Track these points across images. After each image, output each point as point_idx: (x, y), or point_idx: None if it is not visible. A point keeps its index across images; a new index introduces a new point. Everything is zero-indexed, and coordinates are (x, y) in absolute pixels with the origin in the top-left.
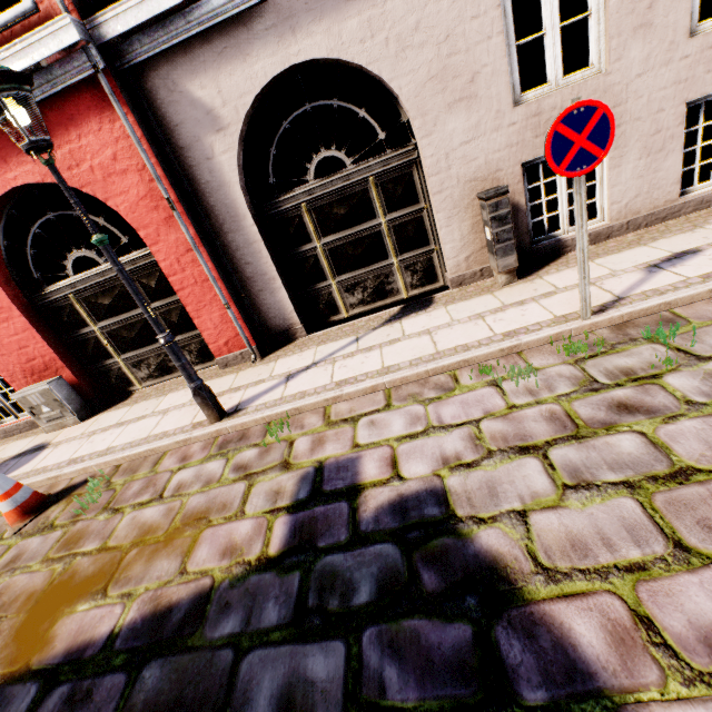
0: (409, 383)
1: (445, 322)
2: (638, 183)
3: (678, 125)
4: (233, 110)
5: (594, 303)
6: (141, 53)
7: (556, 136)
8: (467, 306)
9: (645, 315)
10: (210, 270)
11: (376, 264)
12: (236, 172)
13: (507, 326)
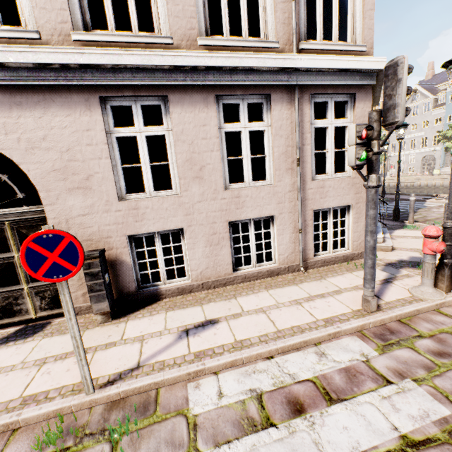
0: None
1: (16, 362)
2: (207, 260)
3: (225, 232)
4: None
5: (120, 367)
6: None
7: (31, 250)
8: (54, 343)
9: (140, 392)
10: None
11: (7, 287)
12: None
13: (41, 385)
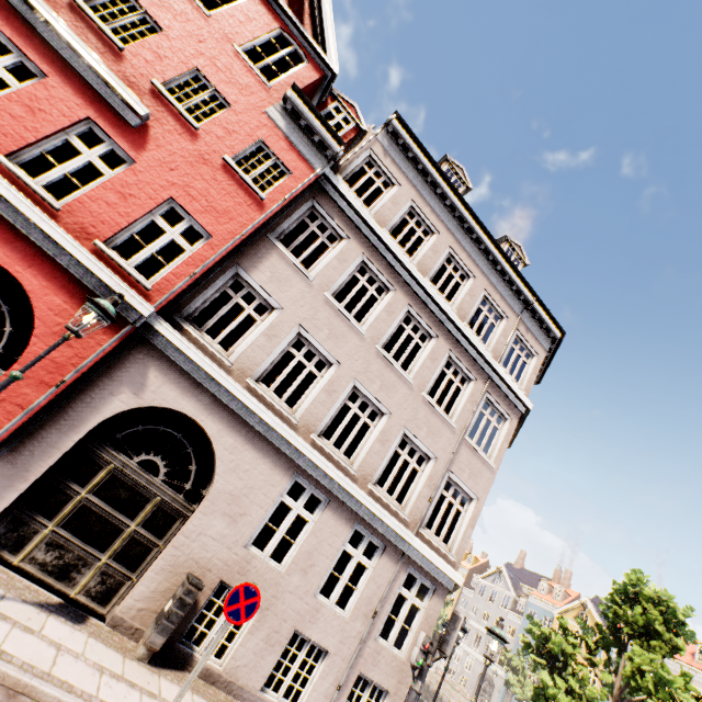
0: (3, 684)
1: (78, 649)
2: (252, 655)
3: (286, 637)
4: (153, 397)
5: None
6: (156, 341)
7: (238, 590)
8: (103, 651)
9: None
10: (9, 430)
11: (93, 547)
12: (112, 413)
13: (111, 696)
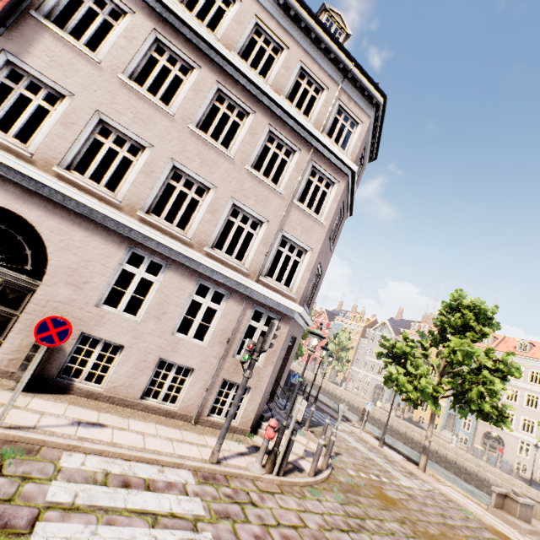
0: None
1: None
2: (126, 378)
3: (154, 364)
4: None
5: (21, 423)
6: None
7: (46, 322)
8: None
9: (29, 442)
10: None
11: None
12: None
13: None
